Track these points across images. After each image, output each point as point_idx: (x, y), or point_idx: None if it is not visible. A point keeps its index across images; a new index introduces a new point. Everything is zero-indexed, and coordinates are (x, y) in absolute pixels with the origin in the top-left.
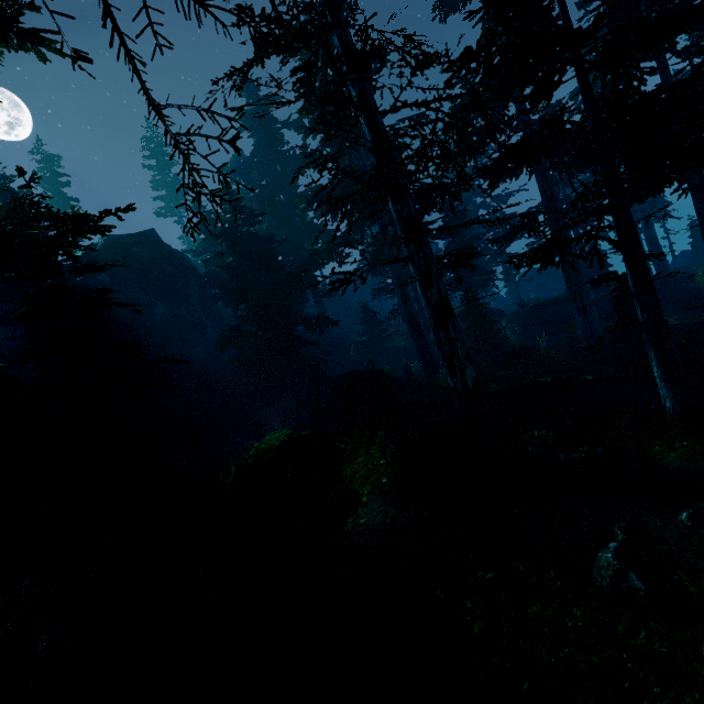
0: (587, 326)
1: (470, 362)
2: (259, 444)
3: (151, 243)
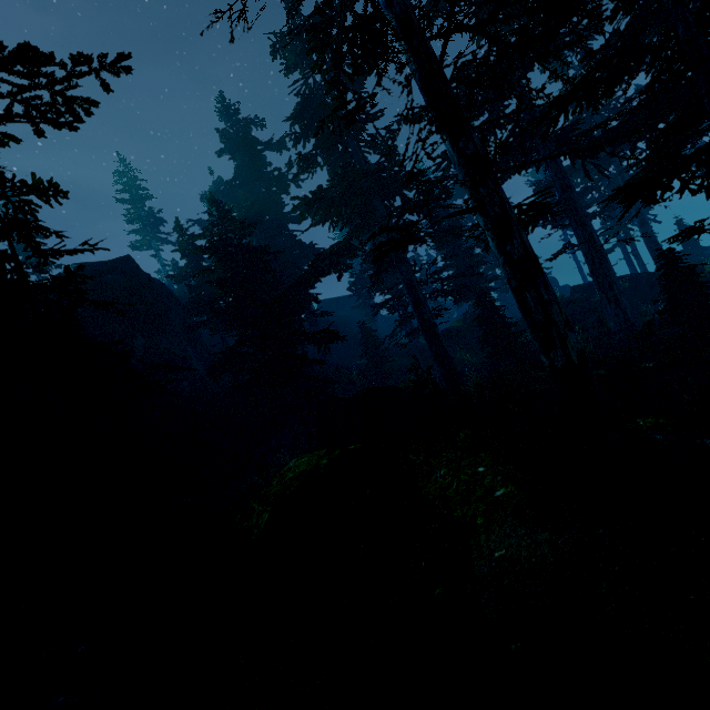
0: (621, 316)
1: (570, 330)
2: (282, 474)
3: (127, 270)
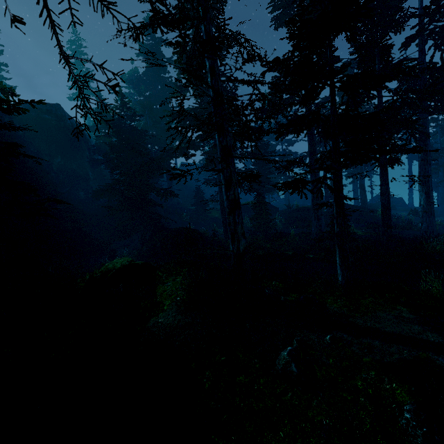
0: (318, 227)
1: (244, 237)
2: (108, 264)
3: (59, 114)
